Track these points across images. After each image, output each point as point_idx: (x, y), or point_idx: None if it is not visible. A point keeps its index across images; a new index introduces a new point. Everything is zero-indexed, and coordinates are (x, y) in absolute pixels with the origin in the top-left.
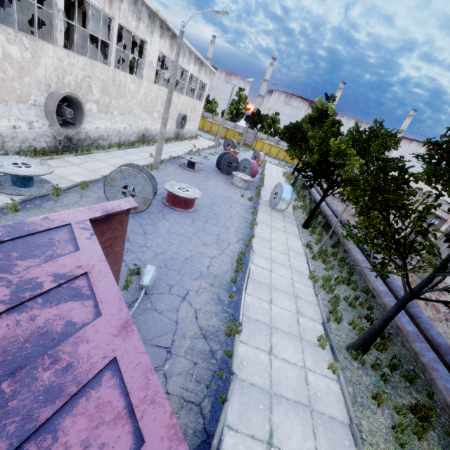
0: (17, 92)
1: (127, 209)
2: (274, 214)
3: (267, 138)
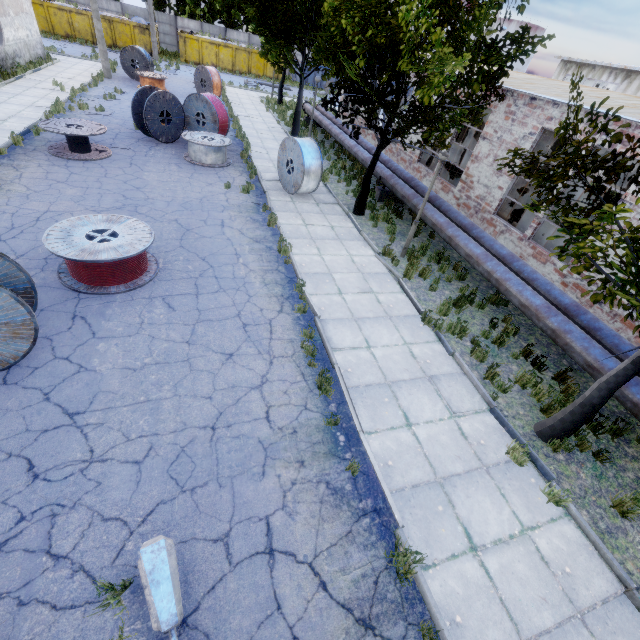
0: None
1: None
2: (301, 205)
3: (200, 28)
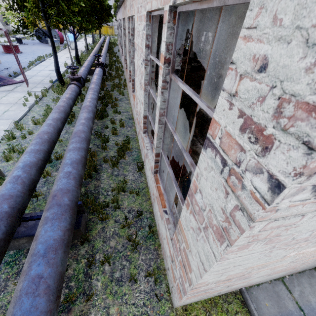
0: None
1: None
2: (71, 51)
3: None
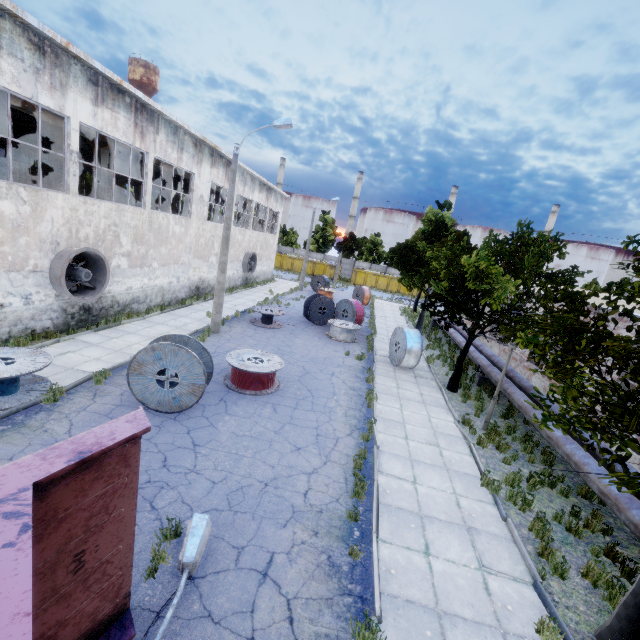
0: (9, 258)
1: (128, 437)
2: (400, 375)
3: (370, 266)
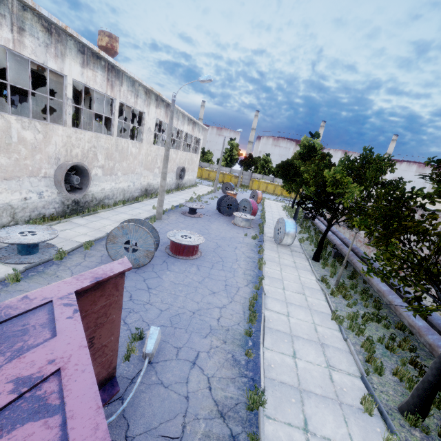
0: (29, 168)
1: (120, 272)
2: (281, 249)
3: (262, 177)
